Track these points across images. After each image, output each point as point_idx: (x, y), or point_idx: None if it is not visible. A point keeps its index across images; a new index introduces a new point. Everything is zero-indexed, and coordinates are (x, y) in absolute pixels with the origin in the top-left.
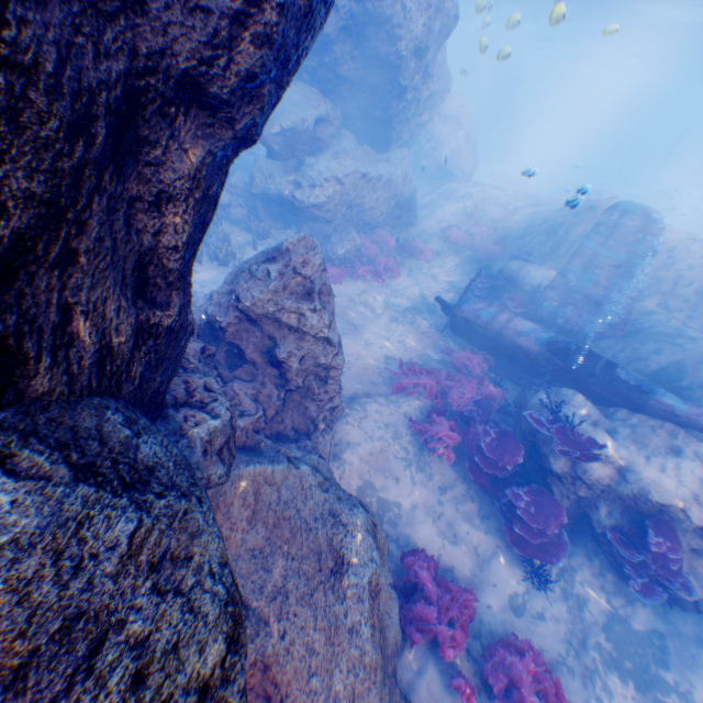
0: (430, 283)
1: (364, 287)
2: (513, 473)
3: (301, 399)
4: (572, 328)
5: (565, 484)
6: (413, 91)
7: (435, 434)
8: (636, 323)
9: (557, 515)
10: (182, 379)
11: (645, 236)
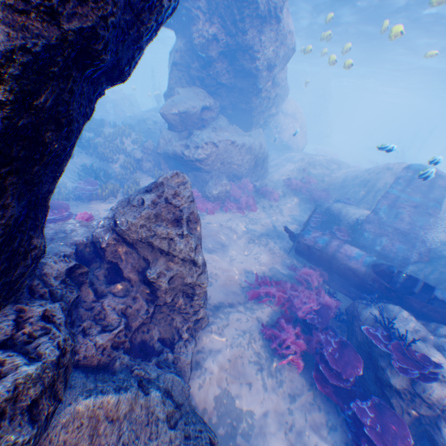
0: (277, 216)
1: (230, 217)
2: (354, 382)
3: (169, 310)
4: (387, 253)
5: (405, 401)
6: (266, 92)
7: (285, 342)
8: (437, 251)
9: (403, 436)
10: (17, 308)
11: (435, 187)
